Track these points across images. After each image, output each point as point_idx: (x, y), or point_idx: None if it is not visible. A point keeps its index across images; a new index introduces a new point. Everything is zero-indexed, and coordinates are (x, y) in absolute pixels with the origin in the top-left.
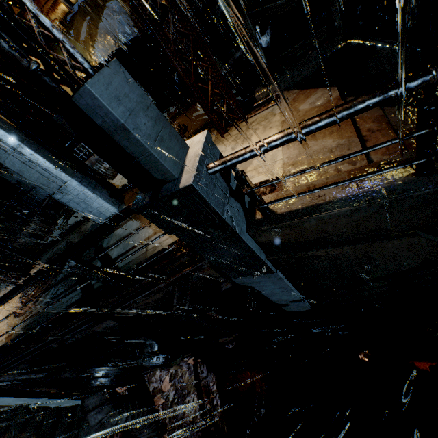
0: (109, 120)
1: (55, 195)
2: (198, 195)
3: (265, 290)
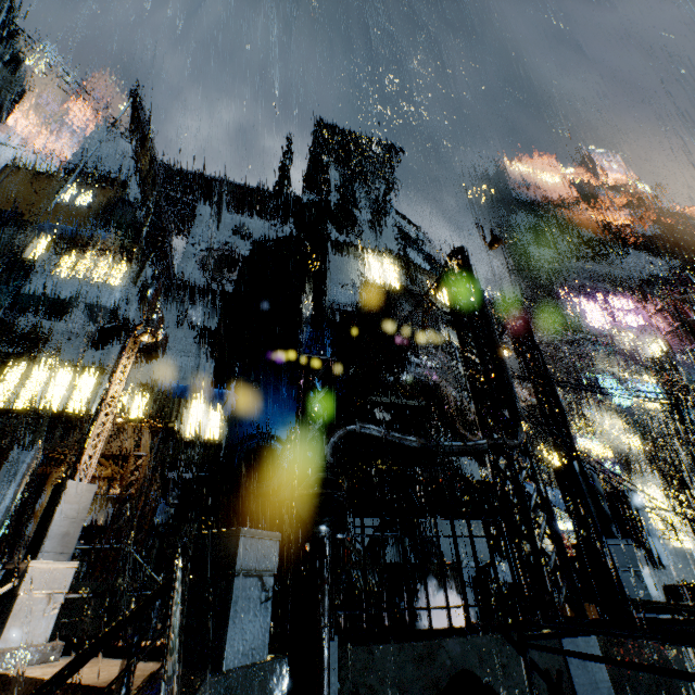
0: None
1: None
2: None
3: None
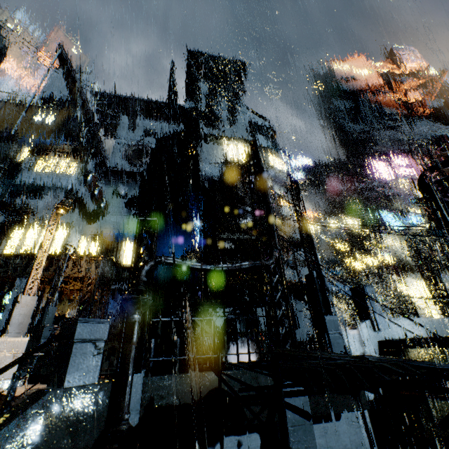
0: (47, 311)
1: None
2: (44, 328)
3: None
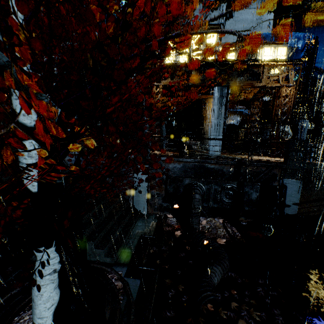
0: (306, 125)
1: (211, 136)
2: (309, 143)
3: (289, 191)
